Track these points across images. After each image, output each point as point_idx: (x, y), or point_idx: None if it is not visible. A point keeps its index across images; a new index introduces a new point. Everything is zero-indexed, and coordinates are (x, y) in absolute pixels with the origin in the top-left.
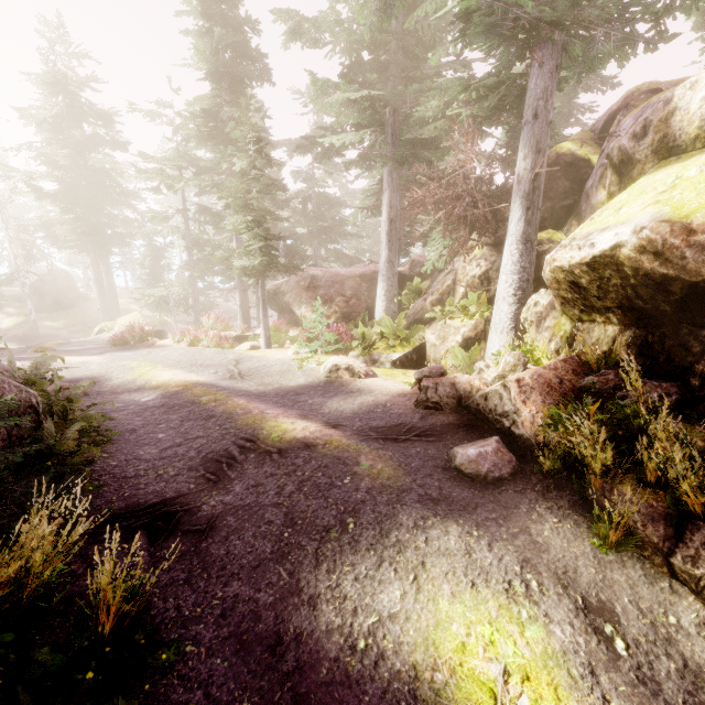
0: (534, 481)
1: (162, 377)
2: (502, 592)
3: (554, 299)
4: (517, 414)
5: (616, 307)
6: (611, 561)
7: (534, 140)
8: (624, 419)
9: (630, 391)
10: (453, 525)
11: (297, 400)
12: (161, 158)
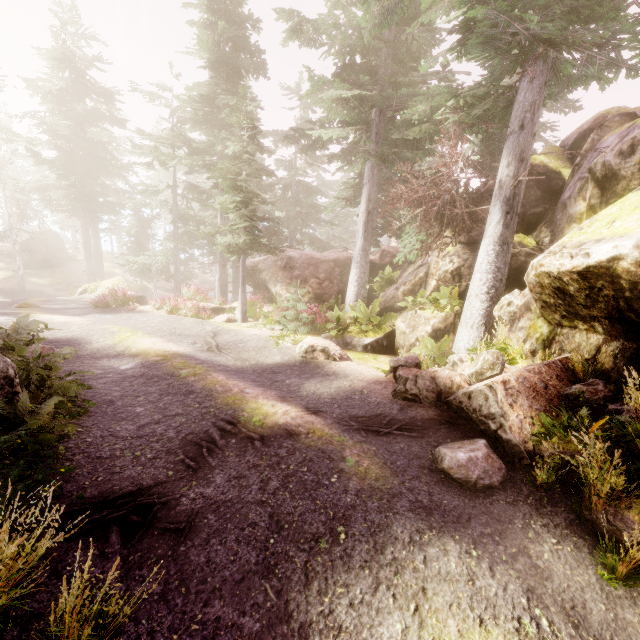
0: (526, 493)
1: (142, 344)
2: (513, 632)
3: (534, 301)
4: (504, 418)
5: (603, 317)
6: (620, 596)
7: (519, 149)
8: (623, 436)
9: (633, 409)
10: (450, 542)
11: (275, 379)
12: (157, 136)
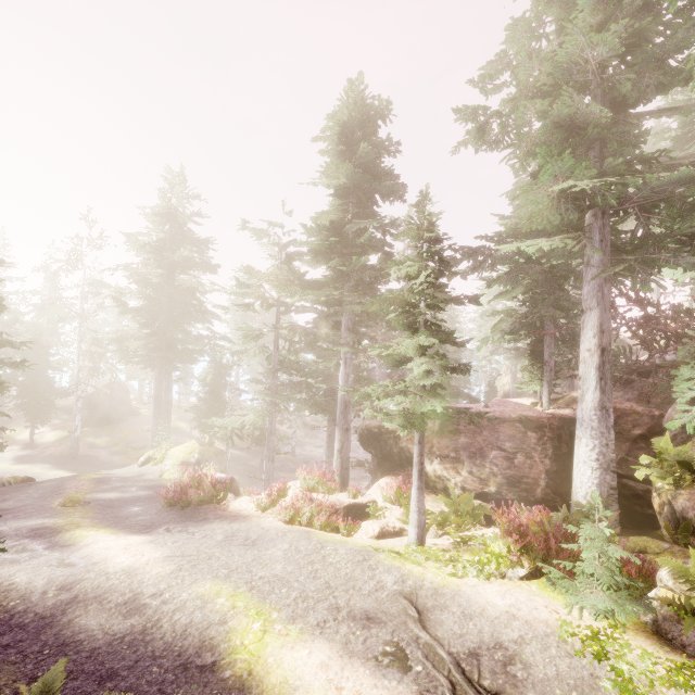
0: None
1: None
2: None
3: None
4: None
5: None
6: None
7: None
8: None
9: None
10: None
11: None
12: (265, 273)
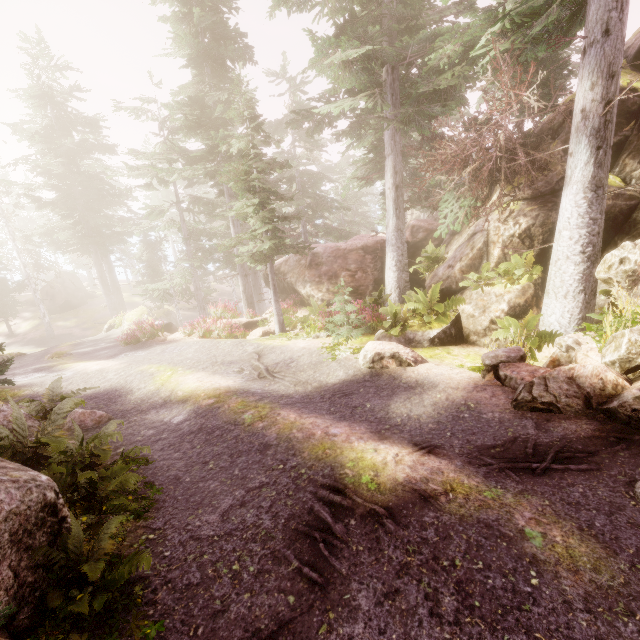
0: None
1: (187, 385)
2: None
3: None
4: None
5: None
6: None
7: (605, 62)
8: None
9: None
10: None
11: (351, 404)
12: (151, 153)
